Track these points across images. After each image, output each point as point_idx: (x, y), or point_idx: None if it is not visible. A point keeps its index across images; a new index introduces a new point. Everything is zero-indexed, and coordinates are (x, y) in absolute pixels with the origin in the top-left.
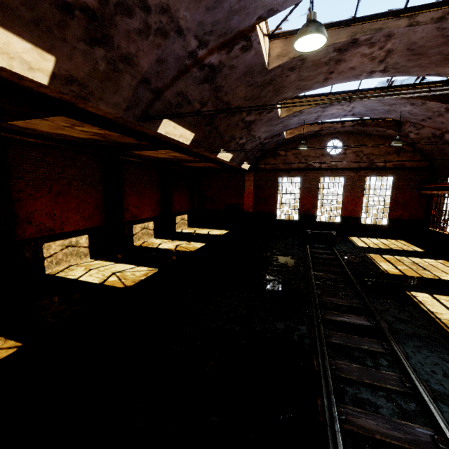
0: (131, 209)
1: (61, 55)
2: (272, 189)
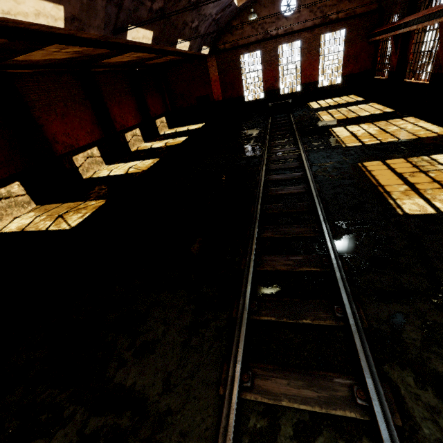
0: (118, 120)
1: (65, 3)
2: (236, 70)
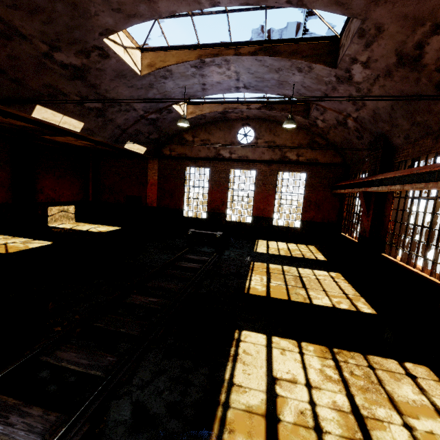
0: None
1: None
2: (178, 180)
